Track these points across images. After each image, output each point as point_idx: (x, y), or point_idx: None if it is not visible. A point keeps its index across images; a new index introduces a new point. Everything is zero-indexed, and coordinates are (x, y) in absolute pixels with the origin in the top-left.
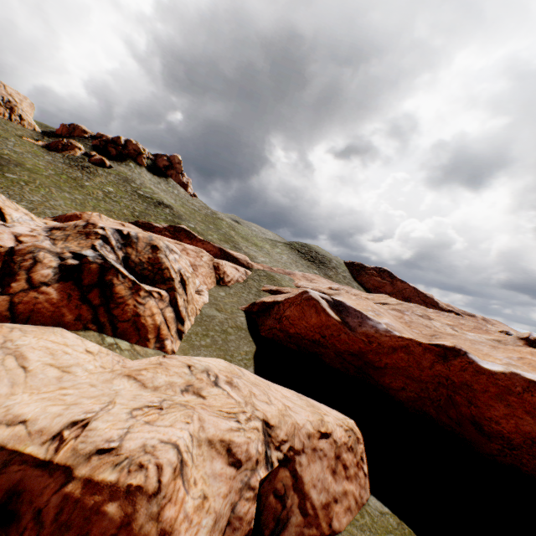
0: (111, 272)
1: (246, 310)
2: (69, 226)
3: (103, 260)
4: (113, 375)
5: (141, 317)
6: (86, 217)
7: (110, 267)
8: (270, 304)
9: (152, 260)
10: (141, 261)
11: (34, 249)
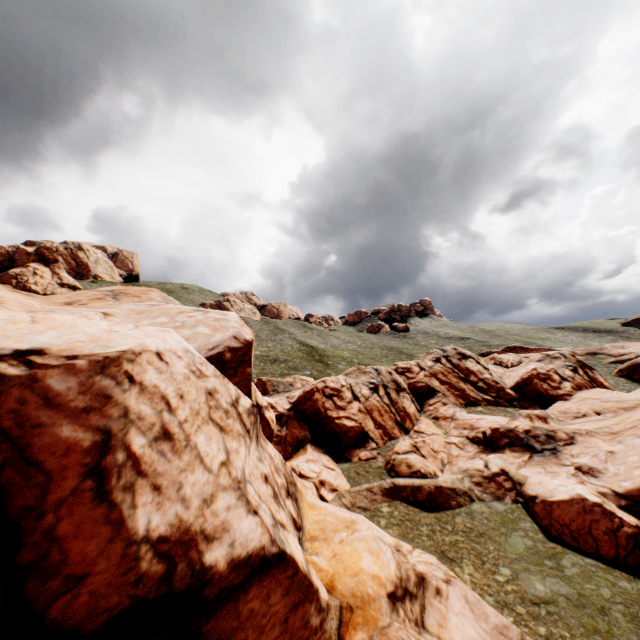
0: (583, 368)
1: (616, 376)
2: (541, 358)
3: (575, 364)
4: (639, 392)
5: (602, 383)
6: (496, 357)
7: (581, 366)
8: (634, 366)
9: (576, 360)
10: (574, 362)
11: (558, 367)
